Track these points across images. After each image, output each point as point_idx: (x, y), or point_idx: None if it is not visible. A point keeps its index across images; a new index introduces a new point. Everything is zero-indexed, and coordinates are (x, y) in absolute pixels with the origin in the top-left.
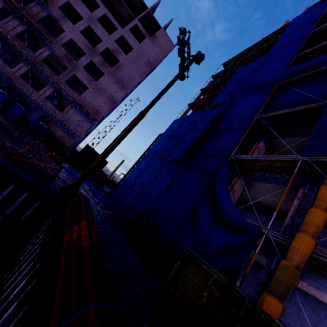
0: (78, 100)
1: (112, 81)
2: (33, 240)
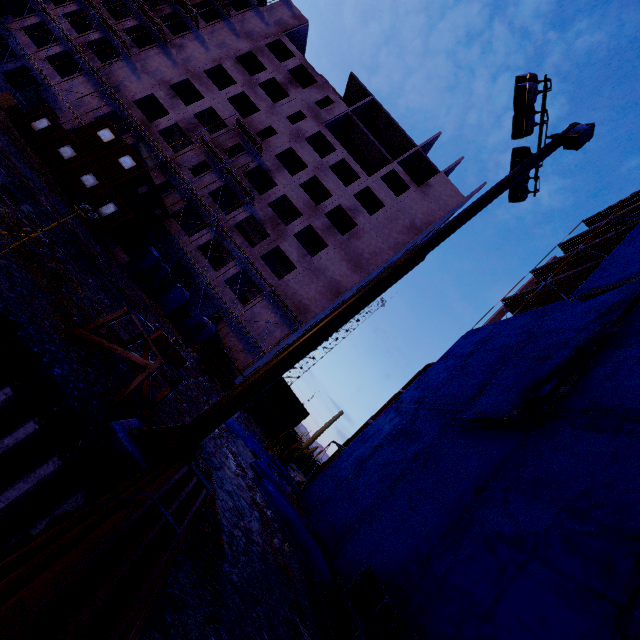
0: (276, 287)
1: (340, 257)
2: None
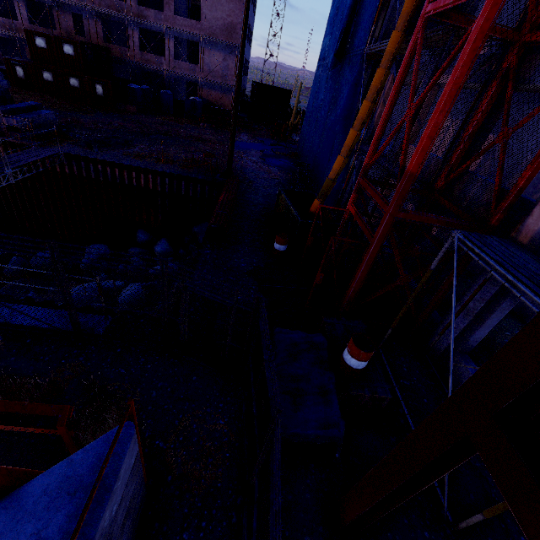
0: (202, 29)
1: None
2: None
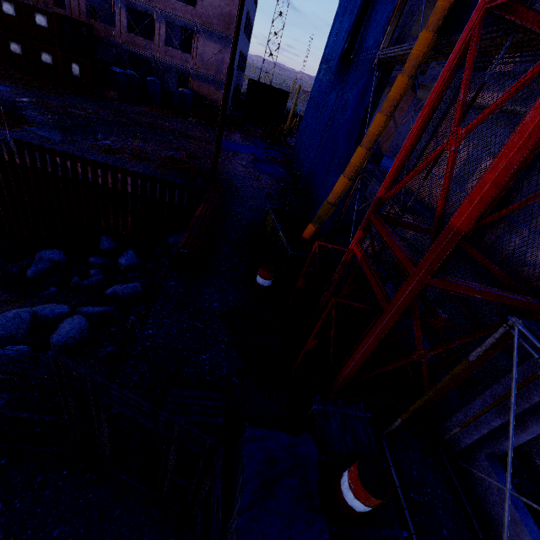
0: (198, 16)
1: None
2: None
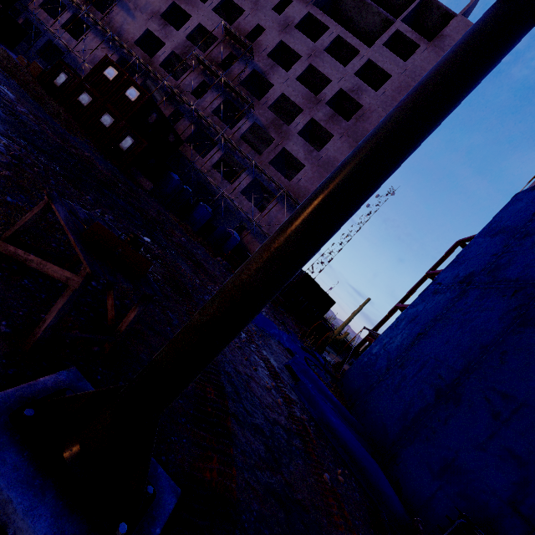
0: (288, 188)
1: (348, 145)
2: None
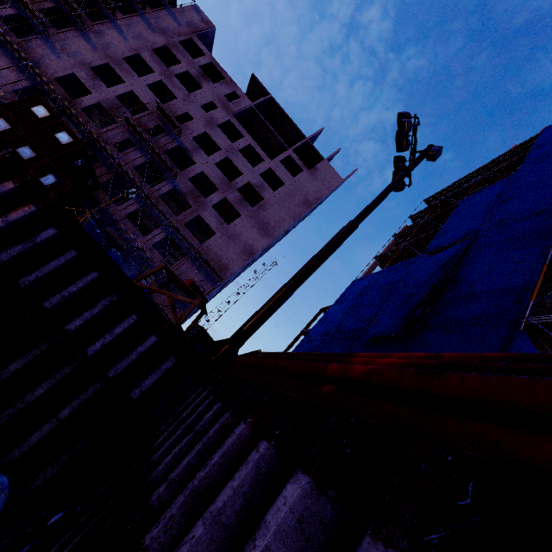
0: (199, 249)
1: (251, 225)
2: (178, 432)
